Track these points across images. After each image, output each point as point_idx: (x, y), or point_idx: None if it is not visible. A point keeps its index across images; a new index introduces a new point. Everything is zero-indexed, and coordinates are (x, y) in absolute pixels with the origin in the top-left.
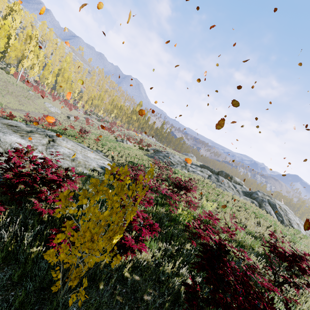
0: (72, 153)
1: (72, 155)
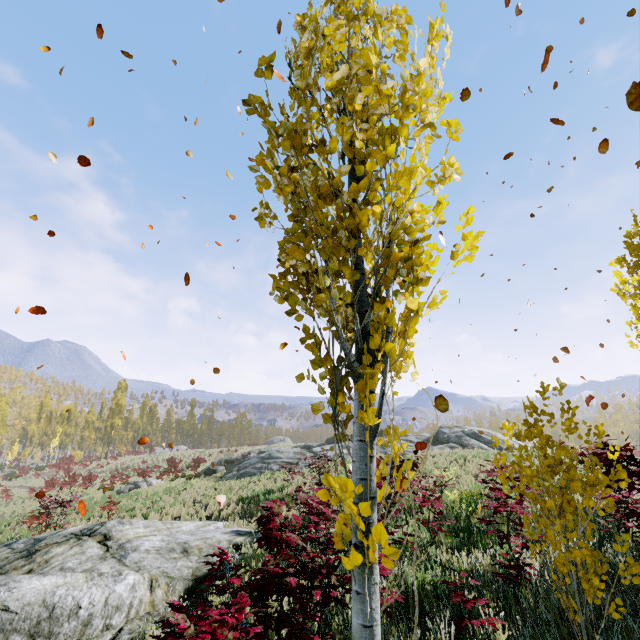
0: (169, 539)
1: (173, 542)
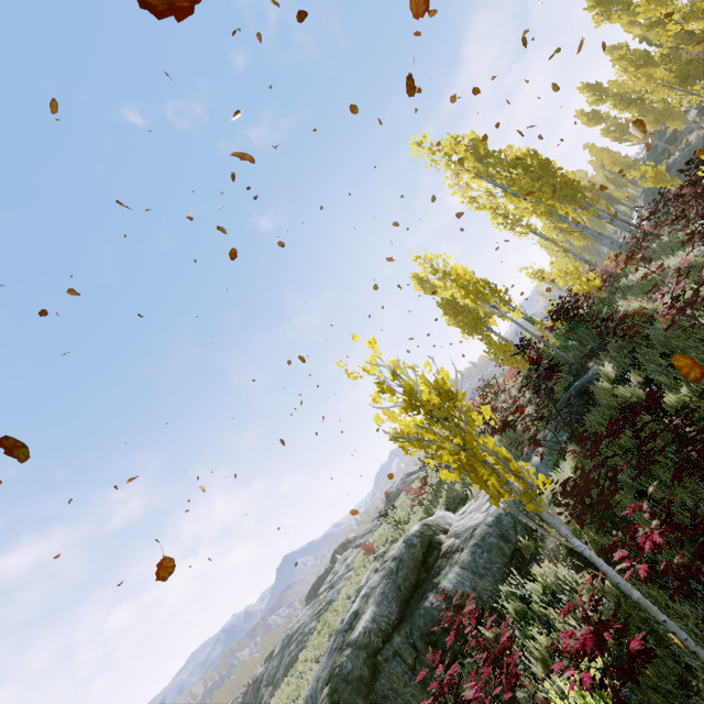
0: None
1: None
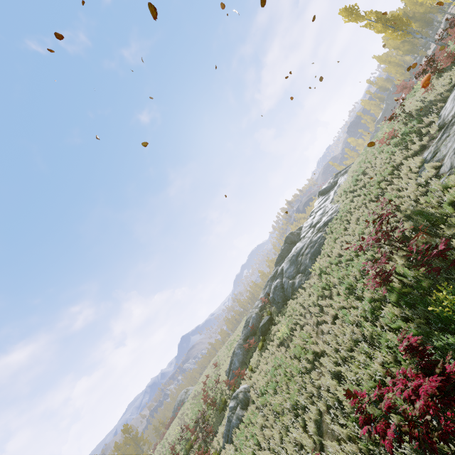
0: None
1: None
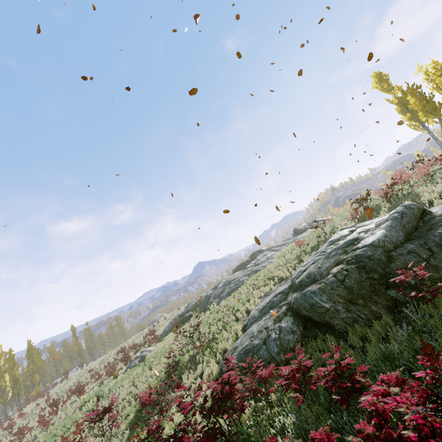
0: None
1: None
